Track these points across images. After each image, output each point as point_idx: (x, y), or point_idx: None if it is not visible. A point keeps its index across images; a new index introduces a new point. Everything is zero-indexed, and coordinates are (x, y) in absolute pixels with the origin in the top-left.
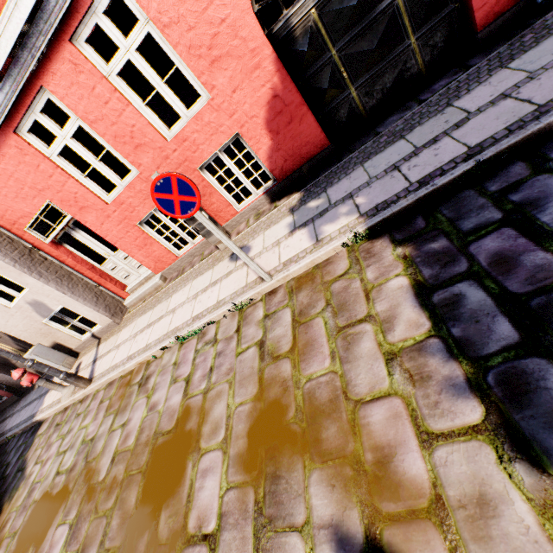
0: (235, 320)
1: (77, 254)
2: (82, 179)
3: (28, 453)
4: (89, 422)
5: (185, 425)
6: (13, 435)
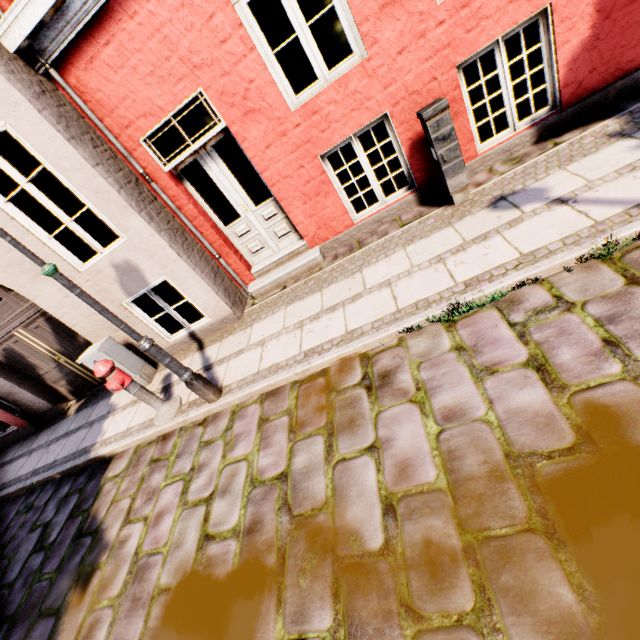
0: (605, 272)
1: (198, 202)
2: (268, 57)
3: (96, 506)
4: (249, 451)
5: (625, 436)
6: (42, 481)
